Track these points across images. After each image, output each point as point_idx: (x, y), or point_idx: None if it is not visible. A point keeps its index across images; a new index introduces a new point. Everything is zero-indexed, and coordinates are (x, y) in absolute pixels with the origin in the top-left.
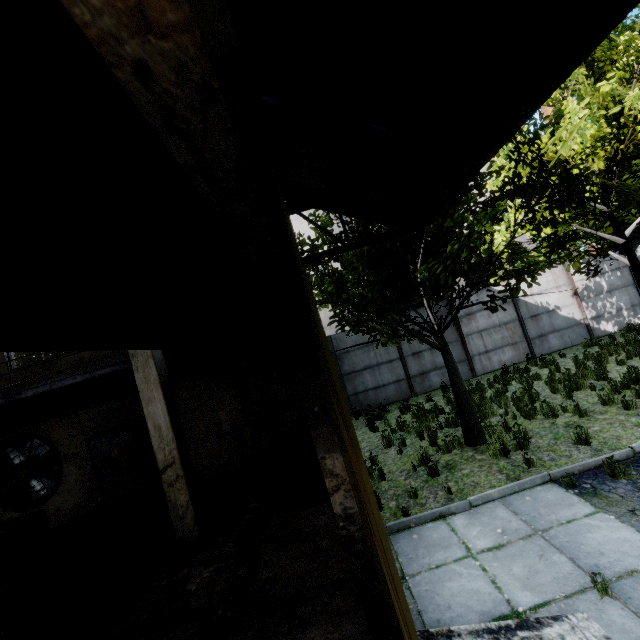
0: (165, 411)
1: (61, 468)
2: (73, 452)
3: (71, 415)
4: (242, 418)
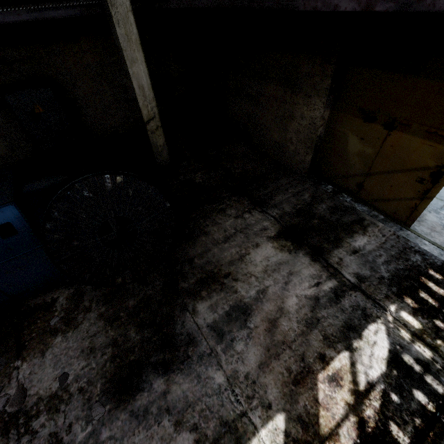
0: (146, 74)
1: None
2: None
3: None
4: None
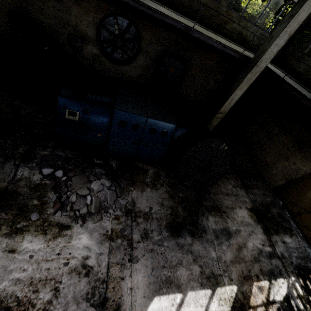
0: (240, 96)
1: (138, 54)
2: (147, 50)
3: (158, 28)
4: (216, 88)
